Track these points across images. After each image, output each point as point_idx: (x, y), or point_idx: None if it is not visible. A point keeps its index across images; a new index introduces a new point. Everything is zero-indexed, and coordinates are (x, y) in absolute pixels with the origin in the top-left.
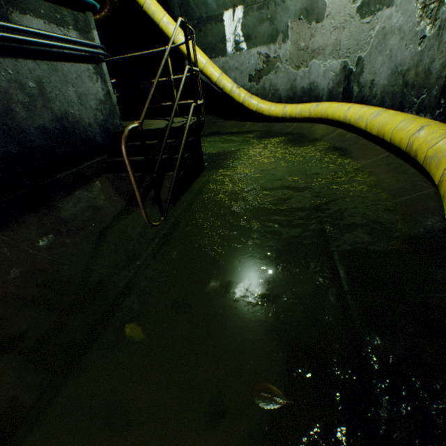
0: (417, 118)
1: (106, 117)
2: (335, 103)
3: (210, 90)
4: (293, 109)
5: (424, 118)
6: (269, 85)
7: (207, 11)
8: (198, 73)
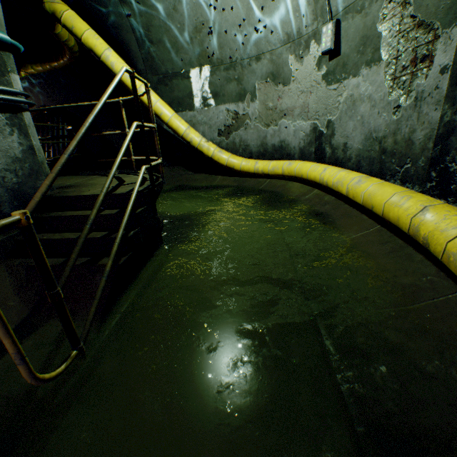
0: (410, 192)
1: (23, 178)
2: (308, 162)
3: (178, 142)
4: (266, 166)
5: (413, 188)
6: (239, 140)
7: (173, 67)
8: (155, 129)
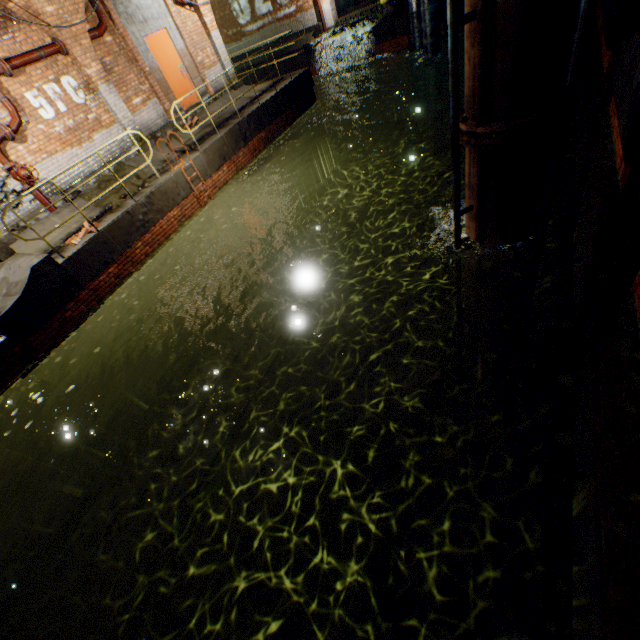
0: None
1: None
2: None
3: None
4: None
5: None
6: None
7: None
8: None
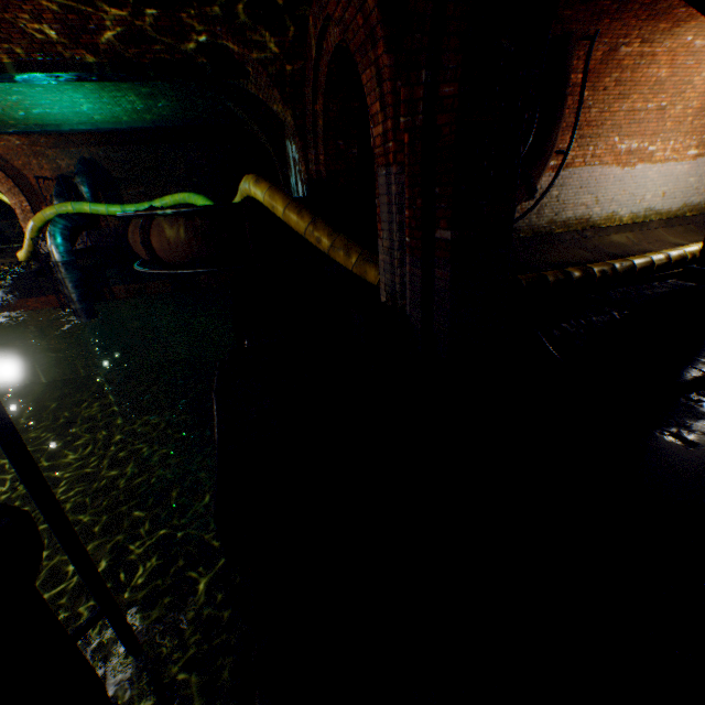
0: None
1: None
2: None
3: None
4: None
5: None
6: None
7: None
8: None
